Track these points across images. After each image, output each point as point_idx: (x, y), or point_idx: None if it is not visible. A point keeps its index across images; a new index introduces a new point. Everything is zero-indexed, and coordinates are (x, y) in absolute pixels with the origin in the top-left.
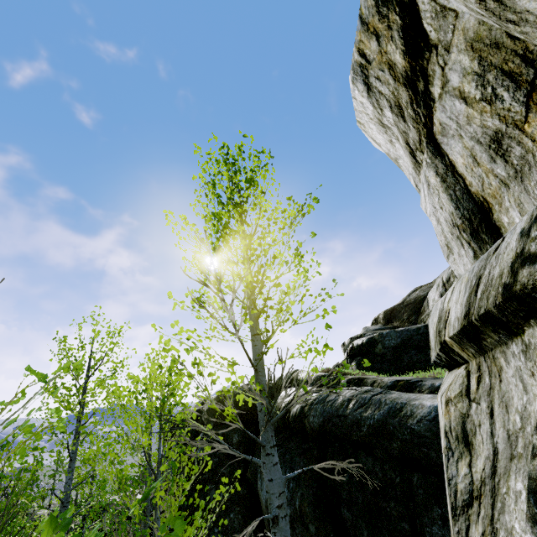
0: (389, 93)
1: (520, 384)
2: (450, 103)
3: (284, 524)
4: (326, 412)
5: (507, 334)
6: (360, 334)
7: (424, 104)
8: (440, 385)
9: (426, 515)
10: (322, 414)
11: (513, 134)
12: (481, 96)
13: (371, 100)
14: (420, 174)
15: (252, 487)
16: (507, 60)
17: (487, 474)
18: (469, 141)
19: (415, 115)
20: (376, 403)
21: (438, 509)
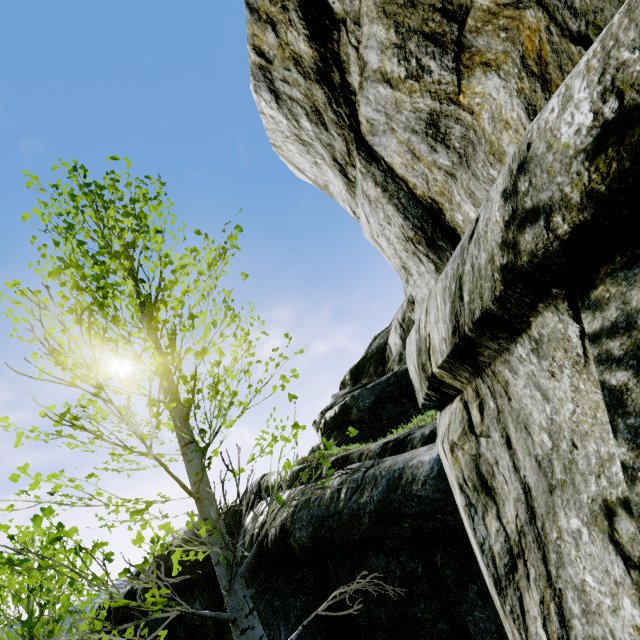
0: (302, 97)
1: (537, 393)
2: (373, 92)
3: None
4: (315, 517)
5: (508, 336)
6: (330, 404)
7: (345, 100)
8: (430, 432)
9: (463, 600)
10: (310, 521)
11: (449, 111)
12: (406, 73)
13: (282, 111)
14: (356, 196)
15: None
16: (426, 20)
17: (523, 521)
18: (403, 133)
19: (337, 117)
20: (371, 480)
21: (473, 586)
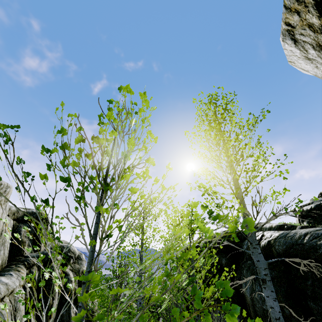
0: (311, 40)
1: None
2: None
3: (269, 284)
4: (288, 242)
5: None
6: (308, 203)
7: None
8: None
9: None
10: (284, 243)
11: None
12: None
13: (297, 47)
14: None
15: (238, 290)
16: None
17: None
18: None
19: None
20: None
21: None
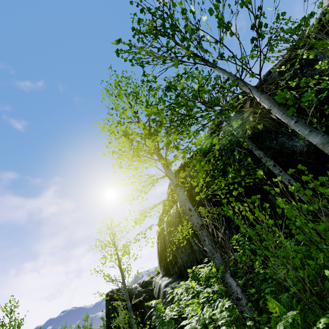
0: None
1: None
2: None
3: None
4: None
5: None
6: None
7: None
8: None
9: None
10: None
11: None
12: None
13: None
14: None
15: None
16: None
17: None
18: None
19: None
20: None
21: None
